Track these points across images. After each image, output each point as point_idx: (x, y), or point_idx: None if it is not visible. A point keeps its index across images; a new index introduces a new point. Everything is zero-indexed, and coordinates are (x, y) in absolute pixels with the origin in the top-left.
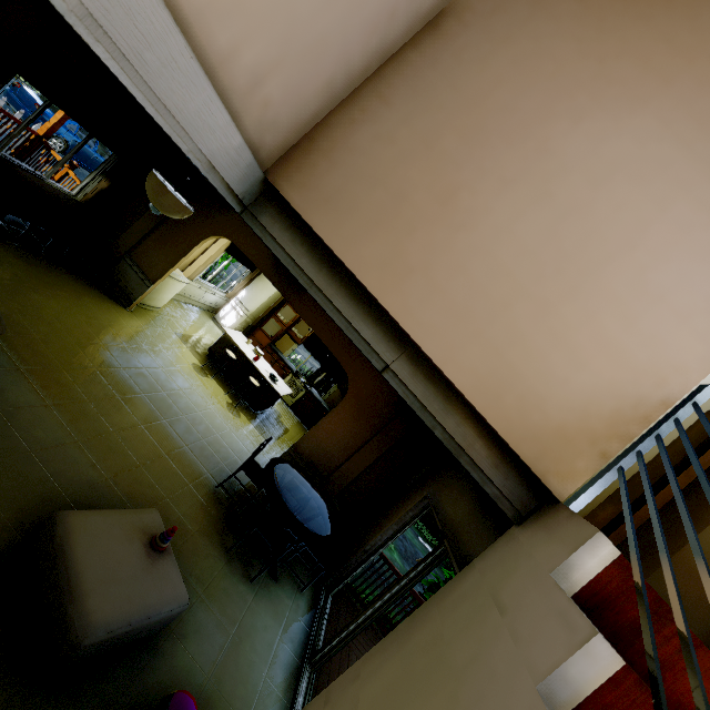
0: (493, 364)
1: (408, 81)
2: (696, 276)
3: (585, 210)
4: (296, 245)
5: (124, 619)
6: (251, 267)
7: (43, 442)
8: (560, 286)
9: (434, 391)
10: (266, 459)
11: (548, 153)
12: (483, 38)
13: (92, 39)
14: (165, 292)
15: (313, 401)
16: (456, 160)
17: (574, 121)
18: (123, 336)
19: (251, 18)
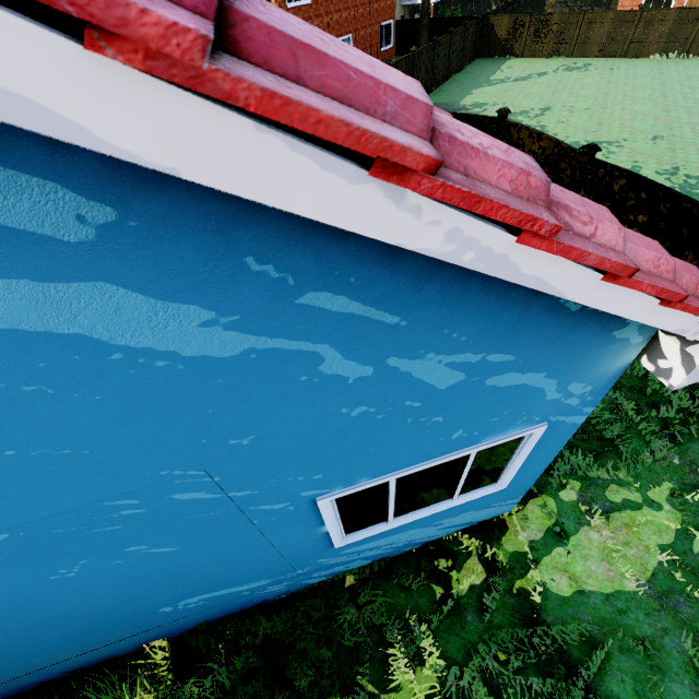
0: None
1: None
2: None
3: None
4: None
5: None
6: None
7: None
8: None
9: None
10: None
11: None
12: None
13: None
14: None
15: None
16: None
17: None
18: None
19: None
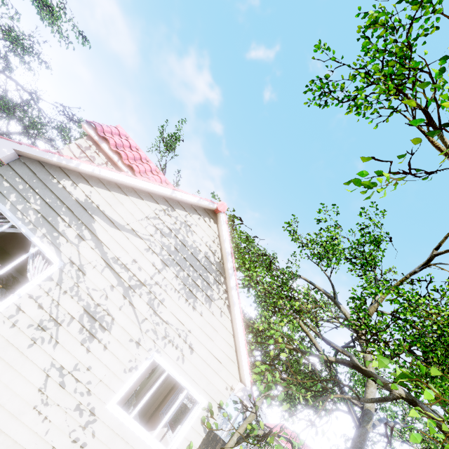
0: None
1: None
2: None
3: None
4: None
5: None
6: None
7: None
8: None
9: None
10: None
11: None
12: None
13: None
14: None
15: None
16: None
17: None
18: None
19: None
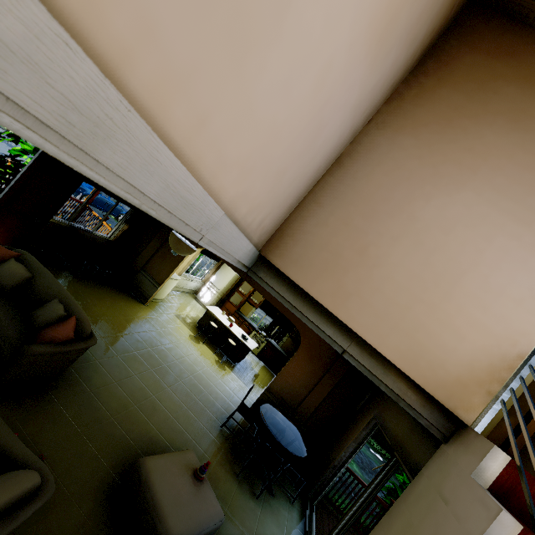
0: (408, 343)
1: (329, 192)
2: (519, 277)
3: (443, 248)
4: (280, 286)
5: (190, 532)
6: (217, 259)
7: (117, 409)
8: (439, 293)
9: (375, 362)
10: (248, 400)
11: (415, 219)
12: (366, 164)
13: (209, 247)
14: (167, 288)
15: (272, 348)
16: (364, 230)
17: (426, 200)
18: (146, 325)
19: (261, 207)
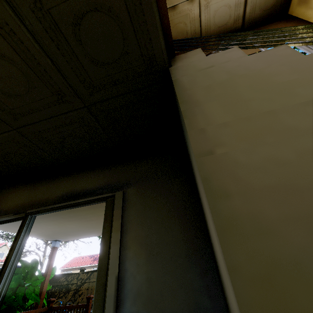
0: None
1: None
2: None
3: None
4: None
5: None
6: None
7: None
8: None
9: None
10: None
11: None
12: None
13: None
14: None
15: None
16: None
17: None
18: None
19: None
